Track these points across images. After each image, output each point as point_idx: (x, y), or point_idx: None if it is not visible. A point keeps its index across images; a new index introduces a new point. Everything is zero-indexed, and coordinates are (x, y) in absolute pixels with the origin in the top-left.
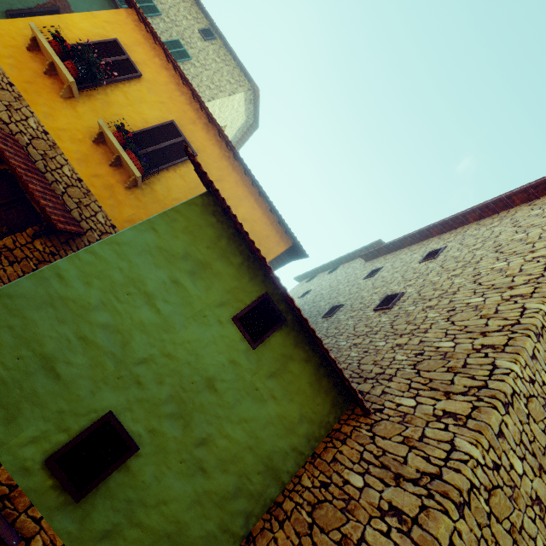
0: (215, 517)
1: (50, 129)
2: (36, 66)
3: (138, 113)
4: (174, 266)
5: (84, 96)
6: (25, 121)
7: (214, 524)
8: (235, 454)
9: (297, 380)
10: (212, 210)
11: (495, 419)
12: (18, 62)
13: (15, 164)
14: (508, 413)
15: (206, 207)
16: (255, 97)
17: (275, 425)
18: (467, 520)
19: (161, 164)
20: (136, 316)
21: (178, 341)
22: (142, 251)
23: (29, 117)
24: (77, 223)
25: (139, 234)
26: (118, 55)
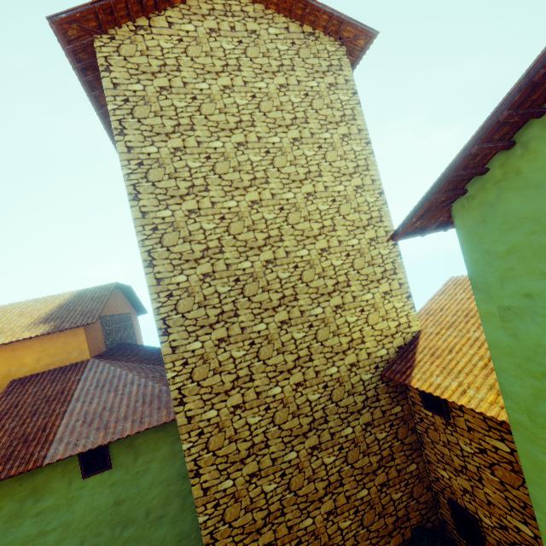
0: (187, 514)
1: None
2: None
3: None
4: (26, 513)
5: None
6: None
7: (190, 515)
8: (165, 496)
9: (148, 441)
10: None
11: (181, 418)
12: None
13: None
14: (185, 404)
15: None
16: None
17: (165, 466)
18: (205, 473)
19: None
20: (50, 544)
21: (81, 519)
22: (4, 534)
23: None
24: None
25: None
26: None
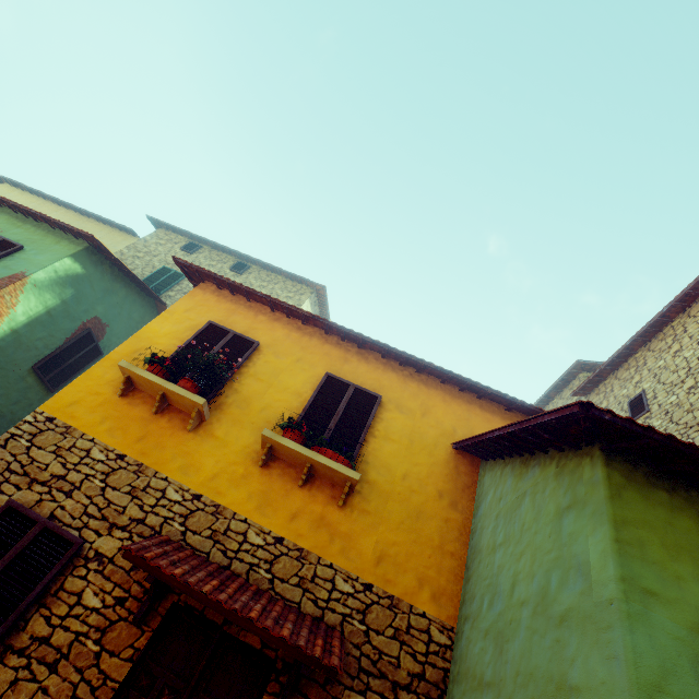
0: None
1: (199, 486)
2: (139, 410)
3: (284, 390)
4: None
5: (213, 412)
6: (162, 499)
7: None
8: None
9: None
10: (642, 477)
11: None
12: (116, 420)
13: (210, 590)
14: None
15: (633, 480)
16: (319, 296)
17: None
18: None
19: (355, 438)
20: None
21: None
22: (691, 666)
23: (165, 488)
24: (324, 626)
25: (647, 626)
26: (222, 338)
